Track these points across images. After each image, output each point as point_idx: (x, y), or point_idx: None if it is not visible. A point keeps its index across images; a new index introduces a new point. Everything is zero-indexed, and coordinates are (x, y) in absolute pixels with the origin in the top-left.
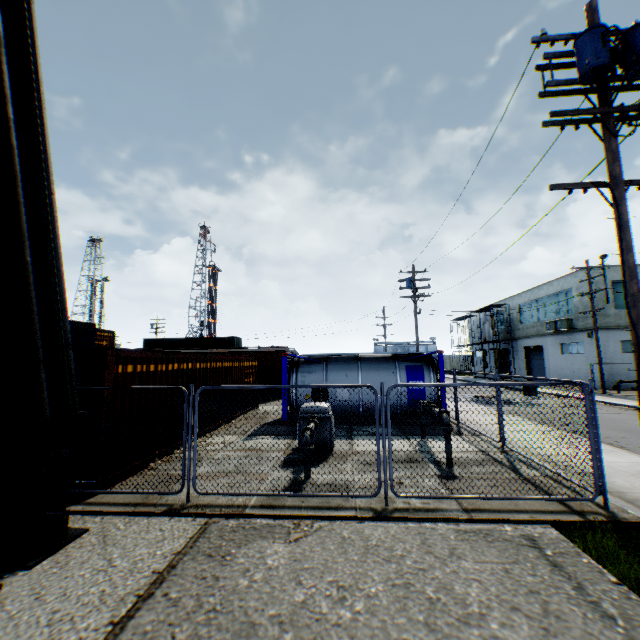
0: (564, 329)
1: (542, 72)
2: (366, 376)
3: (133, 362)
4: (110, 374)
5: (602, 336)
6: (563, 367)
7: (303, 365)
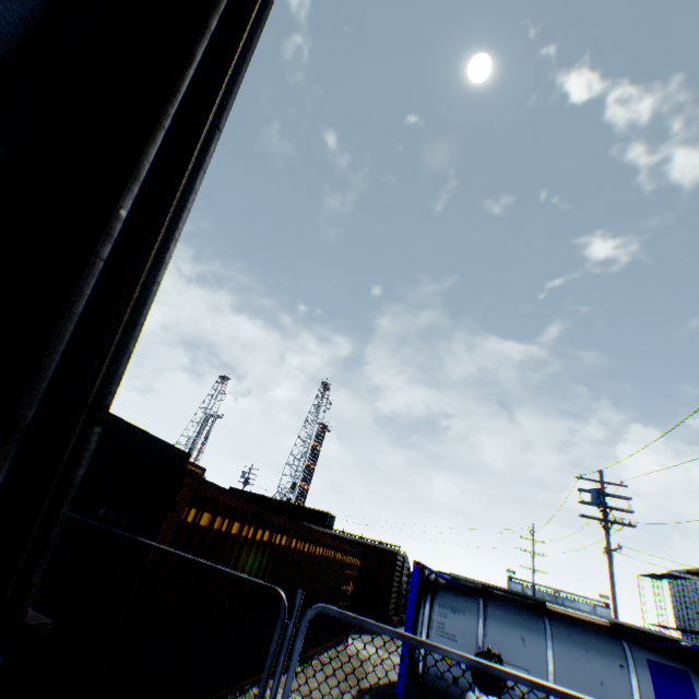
0: None
1: None
2: (562, 653)
3: (213, 509)
4: (172, 519)
5: None
6: None
7: (444, 591)
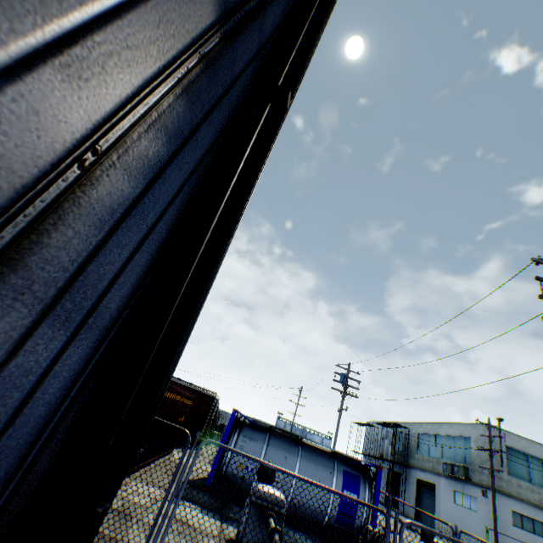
0: (460, 476)
1: (540, 282)
2: (304, 465)
3: None
4: None
5: (496, 498)
6: (454, 517)
7: (247, 427)
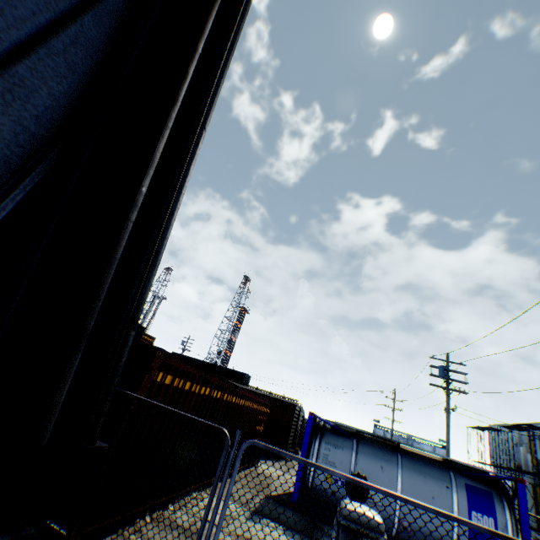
0: None
1: None
2: (408, 478)
3: (173, 372)
4: (148, 380)
5: None
6: None
7: (329, 433)
